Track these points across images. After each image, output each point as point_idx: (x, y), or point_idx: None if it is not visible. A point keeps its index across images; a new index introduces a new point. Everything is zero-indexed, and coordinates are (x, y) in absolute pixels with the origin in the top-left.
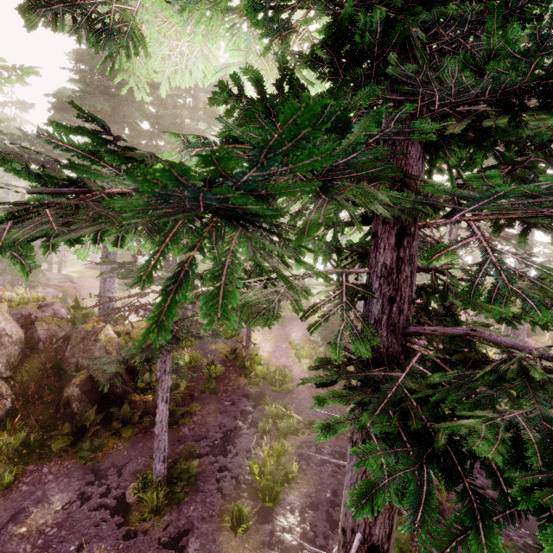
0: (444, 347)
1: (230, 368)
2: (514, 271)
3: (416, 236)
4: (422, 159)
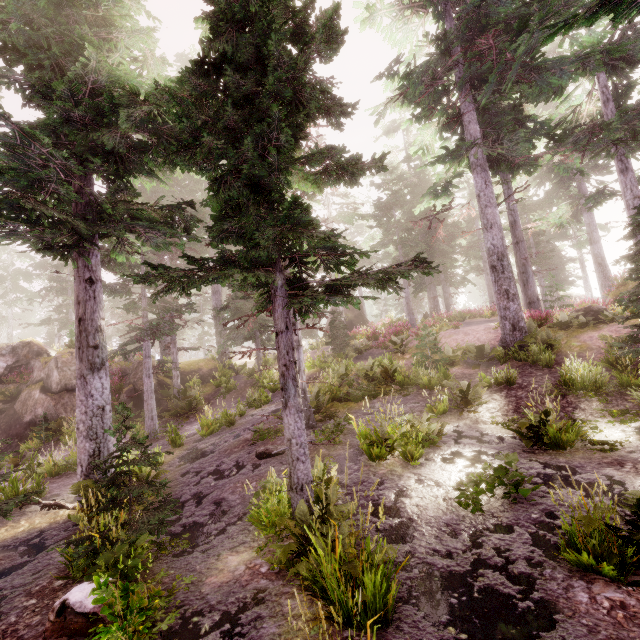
0: (87, 228)
1: (248, 384)
2: (91, 189)
3: (82, 193)
4: (83, 165)
